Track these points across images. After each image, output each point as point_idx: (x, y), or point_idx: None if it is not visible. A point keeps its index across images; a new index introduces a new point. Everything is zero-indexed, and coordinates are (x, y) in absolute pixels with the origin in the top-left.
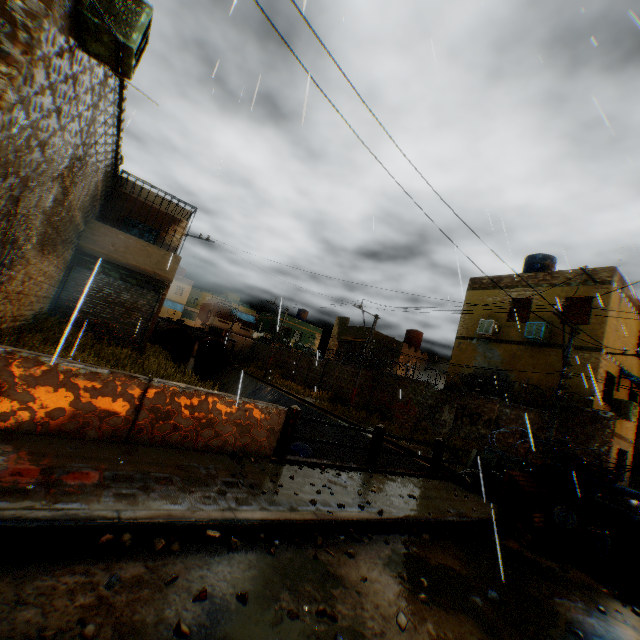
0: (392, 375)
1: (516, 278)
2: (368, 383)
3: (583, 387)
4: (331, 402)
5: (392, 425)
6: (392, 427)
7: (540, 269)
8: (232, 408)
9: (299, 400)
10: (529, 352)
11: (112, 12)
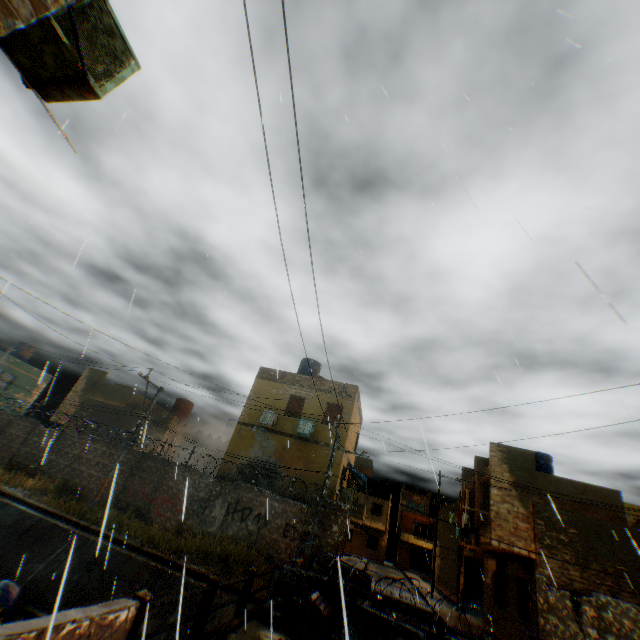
0: (162, 460)
1: (297, 377)
2: (126, 468)
3: (331, 480)
4: (58, 494)
5: (155, 528)
6: (154, 531)
7: (312, 372)
8: (73, 638)
9: (2, 495)
10: (298, 445)
11: (92, 41)
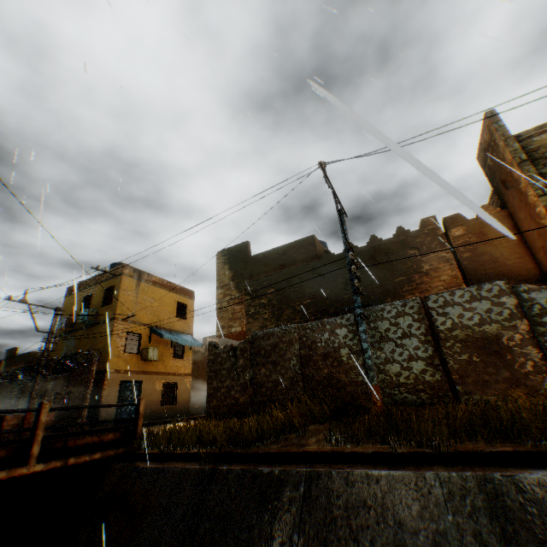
0: None
1: (88, 282)
2: None
3: (107, 346)
4: None
5: None
6: None
7: None
8: None
9: None
10: (88, 333)
11: None
